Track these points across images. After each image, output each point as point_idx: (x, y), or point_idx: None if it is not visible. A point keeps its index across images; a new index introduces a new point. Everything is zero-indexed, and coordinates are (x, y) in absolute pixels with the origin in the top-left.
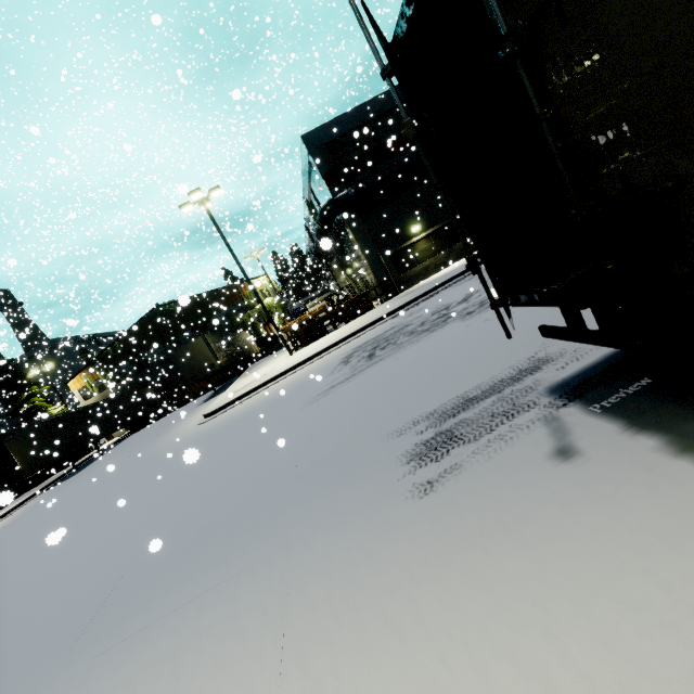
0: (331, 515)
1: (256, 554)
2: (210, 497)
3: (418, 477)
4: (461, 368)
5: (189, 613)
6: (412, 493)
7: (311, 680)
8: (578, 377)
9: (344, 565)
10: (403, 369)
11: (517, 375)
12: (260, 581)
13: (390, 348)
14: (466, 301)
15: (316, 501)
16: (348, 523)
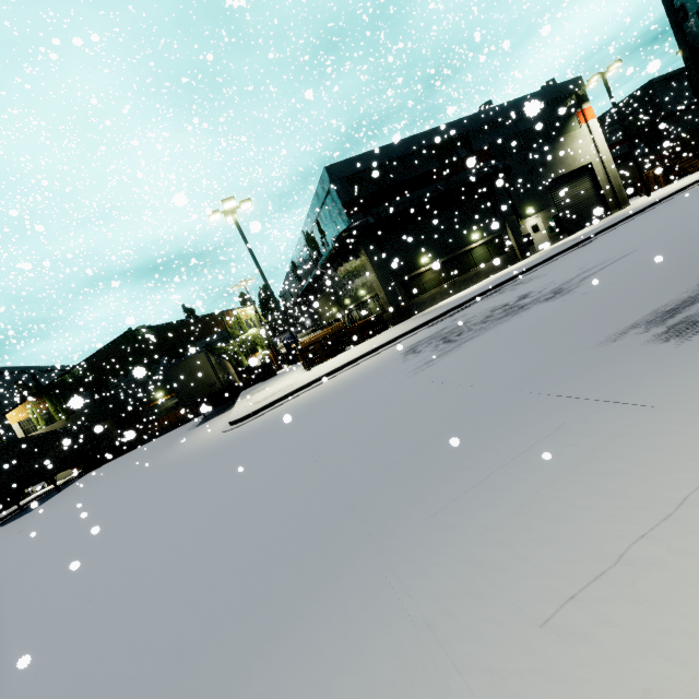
0: (623, 379)
1: (558, 418)
2: (379, 434)
3: None
4: (613, 308)
5: (532, 459)
6: None
7: None
8: None
9: None
10: (524, 330)
11: None
12: (608, 419)
13: (472, 332)
14: (528, 297)
15: (577, 383)
16: (660, 373)
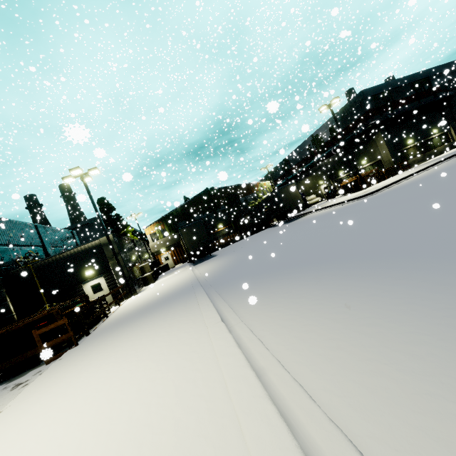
0: None
1: None
2: None
3: None
4: None
5: None
6: None
7: None
8: None
9: None
10: None
11: None
12: None
13: None
14: None
15: None
16: None
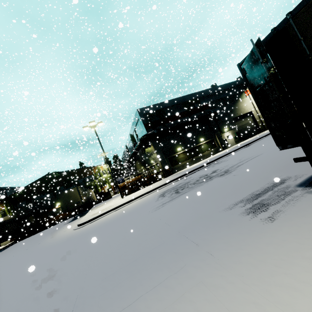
0: (221, 237)
1: (186, 259)
2: (120, 249)
3: (260, 217)
4: (239, 187)
5: (161, 290)
6: (265, 222)
7: (290, 288)
8: (307, 181)
9: (254, 249)
10: (204, 192)
11: (274, 185)
12: (203, 267)
13: (187, 188)
14: (215, 172)
15: (204, 235)
16: (237, 237)
